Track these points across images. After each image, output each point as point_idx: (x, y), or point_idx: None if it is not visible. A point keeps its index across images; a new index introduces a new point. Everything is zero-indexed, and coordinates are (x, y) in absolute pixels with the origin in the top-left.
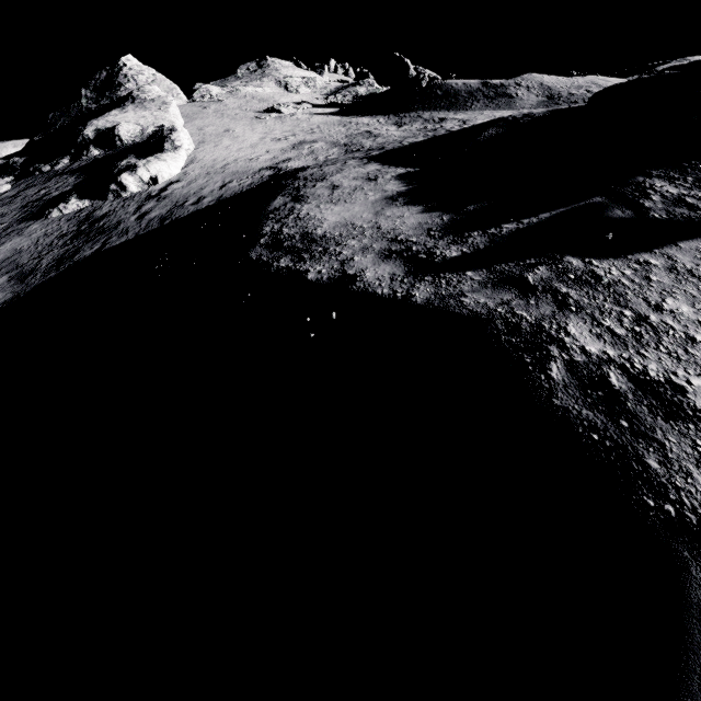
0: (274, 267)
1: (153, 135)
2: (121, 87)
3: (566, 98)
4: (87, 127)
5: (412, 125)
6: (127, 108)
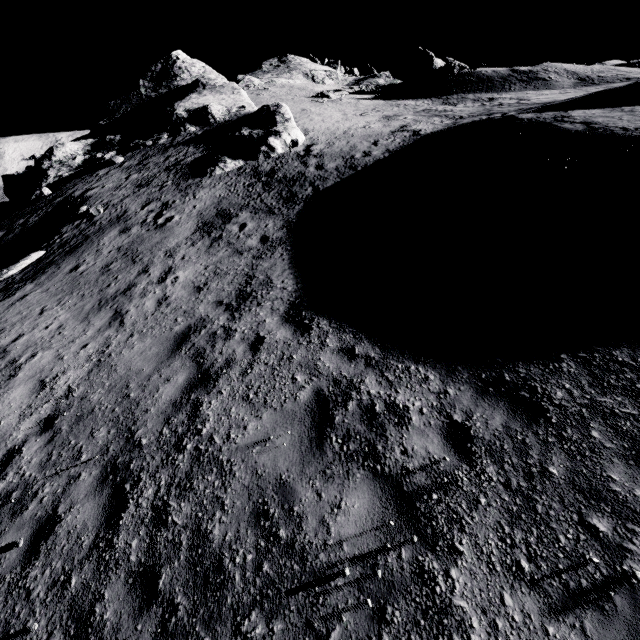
0: None
1: (260, 110)
2: (176, 77)
3: (599, 79)
4: (176, 108)
5: (464, 104)
6: (204, 93)
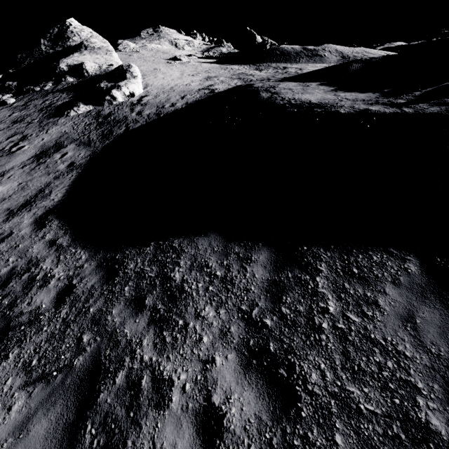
0: (316, 111)
1: (116, 69)
2: (69, 39)
3: (353, 58)
4: (60, 63)
5: (267, 70)
6: (84, 53)
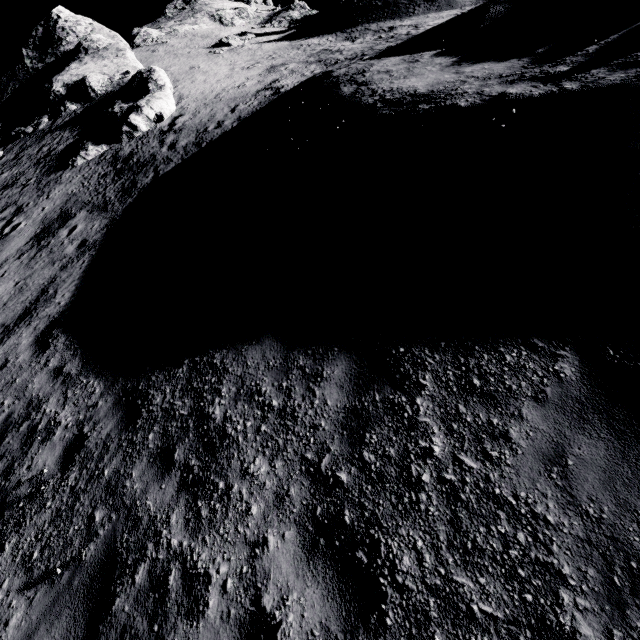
0: (421, 110)
1: (133, 78)
2: (61, 41)
3: None
4: (53, 84)
5: (364, 38)
6: (85, 60)
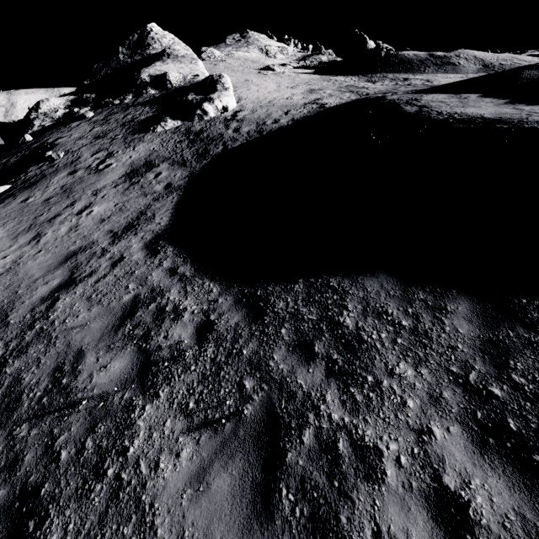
0: (500, 128)
1: (205, 79)
2: (149, 46)
3: (499, 66)
4: (141, 73)
5: (383, 82)
6: (167, 61)
